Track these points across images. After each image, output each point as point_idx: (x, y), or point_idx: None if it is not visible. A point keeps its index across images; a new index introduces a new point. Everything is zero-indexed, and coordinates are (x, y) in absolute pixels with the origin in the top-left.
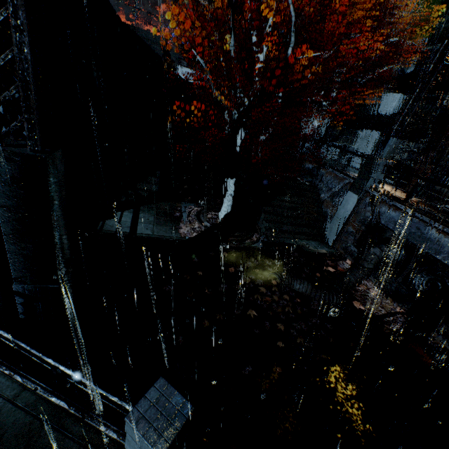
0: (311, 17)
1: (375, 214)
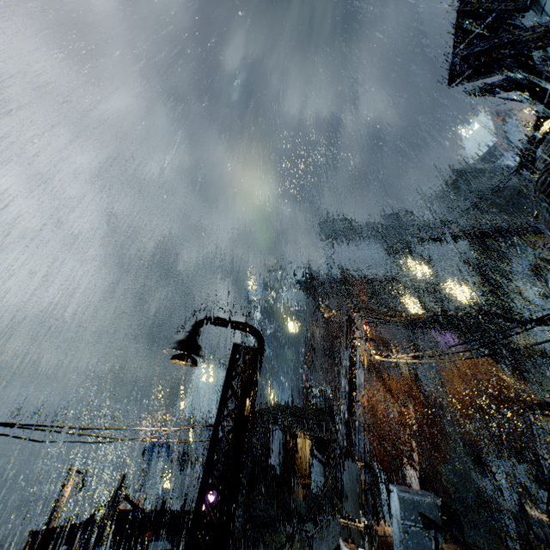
0: (469, 396)
1: (521, 531)
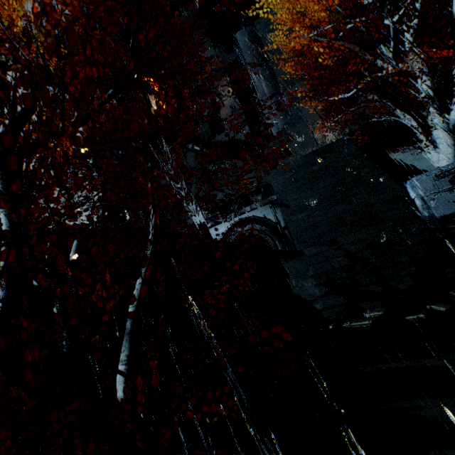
0: (327, 77)
1: None
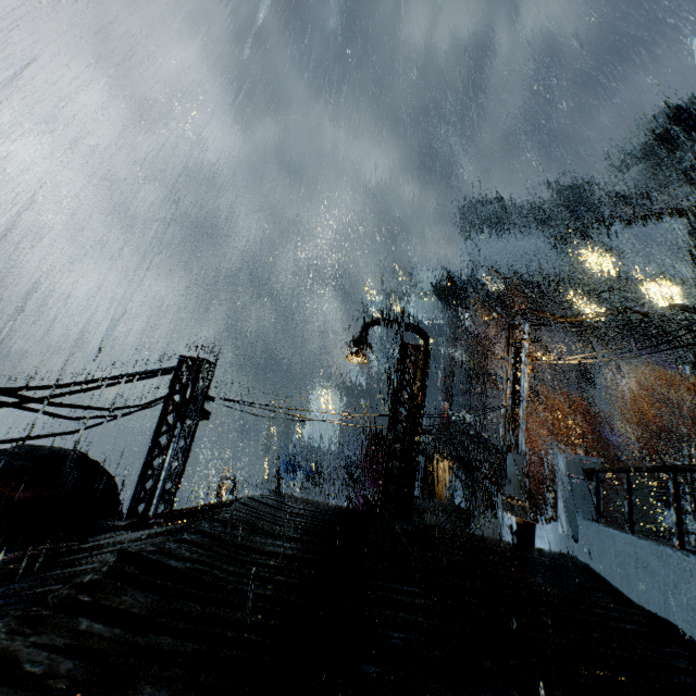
0: (656, 422)
1: None
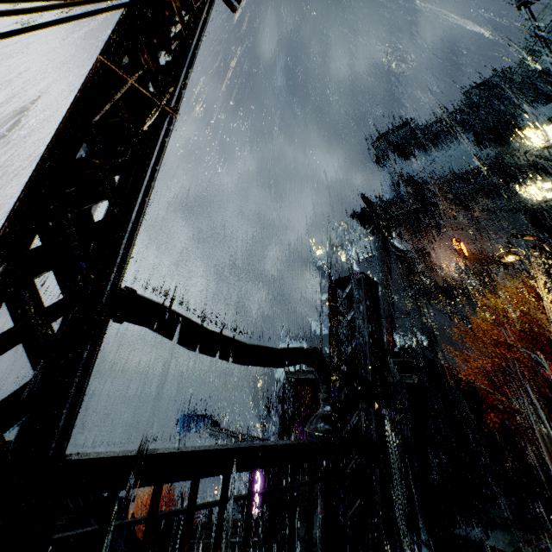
0: None
1: None
